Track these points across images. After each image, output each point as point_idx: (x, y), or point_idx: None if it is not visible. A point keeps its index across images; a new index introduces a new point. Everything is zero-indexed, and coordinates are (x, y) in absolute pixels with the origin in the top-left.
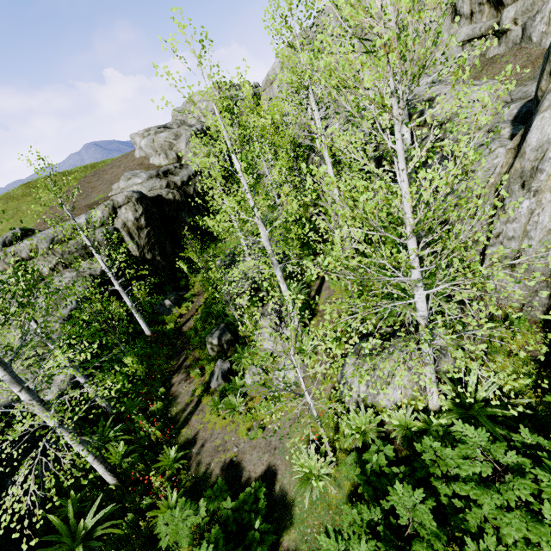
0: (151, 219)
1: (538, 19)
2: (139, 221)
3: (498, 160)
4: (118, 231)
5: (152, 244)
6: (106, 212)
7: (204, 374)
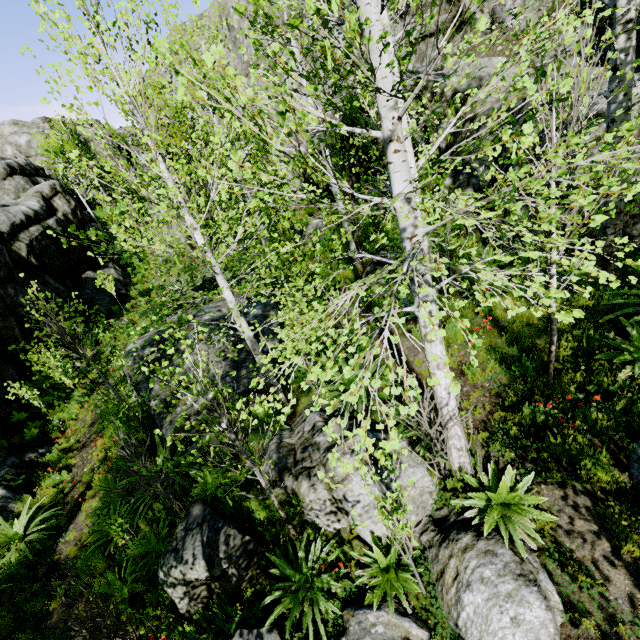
0: None
1: (509, 3)
2: None
3: (637, 91)
4: None
5: None
6: None
7: None
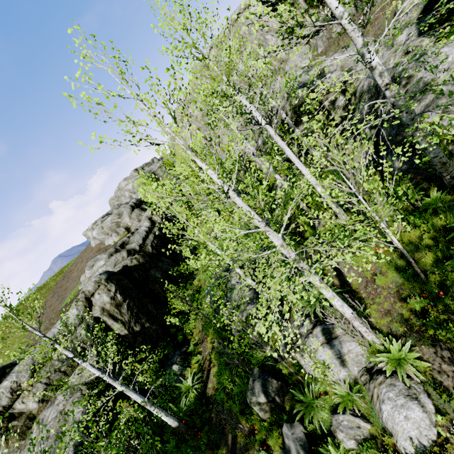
0: (126, 292)
1: None
2: (115, 299)
3: (452, 56)
4: (98, 319)
5: (136, 314)
6: (80, 306)
7: (271, 453)
